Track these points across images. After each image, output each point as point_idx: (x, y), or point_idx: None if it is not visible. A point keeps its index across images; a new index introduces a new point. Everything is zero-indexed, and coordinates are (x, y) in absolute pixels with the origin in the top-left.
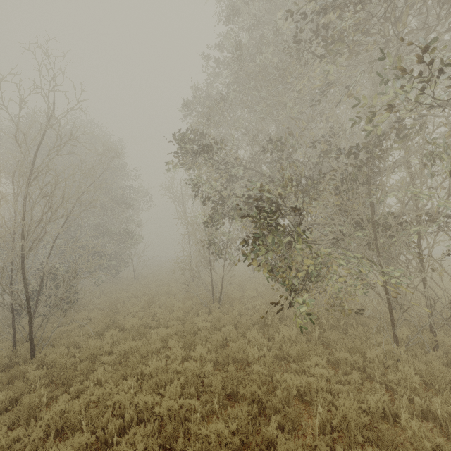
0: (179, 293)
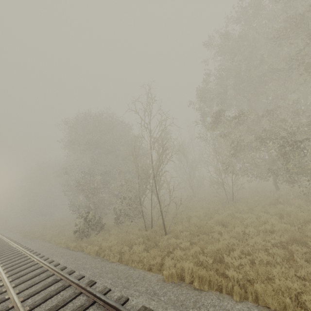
0: (196, 203)
